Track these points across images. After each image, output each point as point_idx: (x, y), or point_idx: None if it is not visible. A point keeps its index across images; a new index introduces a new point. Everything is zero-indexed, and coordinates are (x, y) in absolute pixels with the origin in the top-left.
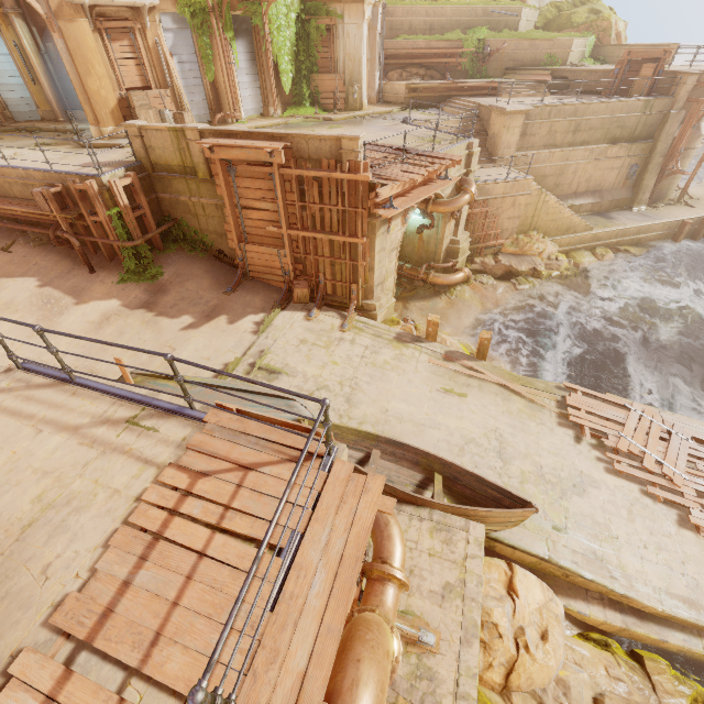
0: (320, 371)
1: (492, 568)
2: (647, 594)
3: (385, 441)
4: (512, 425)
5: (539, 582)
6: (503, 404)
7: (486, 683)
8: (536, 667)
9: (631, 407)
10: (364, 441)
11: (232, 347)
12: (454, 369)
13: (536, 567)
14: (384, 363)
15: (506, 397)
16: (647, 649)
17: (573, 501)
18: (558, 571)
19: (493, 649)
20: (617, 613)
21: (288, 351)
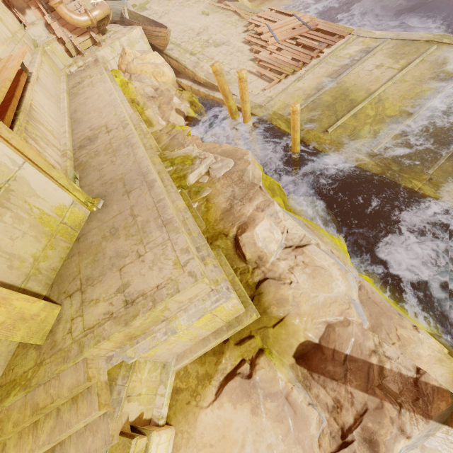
0: (160, 8)
1: (149, 52)
2: (202, 73)
3: (152, 22)
4: (217, 25)
5: (164, 61)
6: (225, 18)
7: (122, 70)
8: (133, 66)
9: (295, 15)
10: (146, 22)
11: (139, 3)
12: (217, 5)
13: (181, 71)
14: (187, 5)
15: (230, 16)
16: (204, 104)
17: (210, 48)
18: (183, 69)
19: (123, 58)
20: (192, 83)
21: (155, 3)
